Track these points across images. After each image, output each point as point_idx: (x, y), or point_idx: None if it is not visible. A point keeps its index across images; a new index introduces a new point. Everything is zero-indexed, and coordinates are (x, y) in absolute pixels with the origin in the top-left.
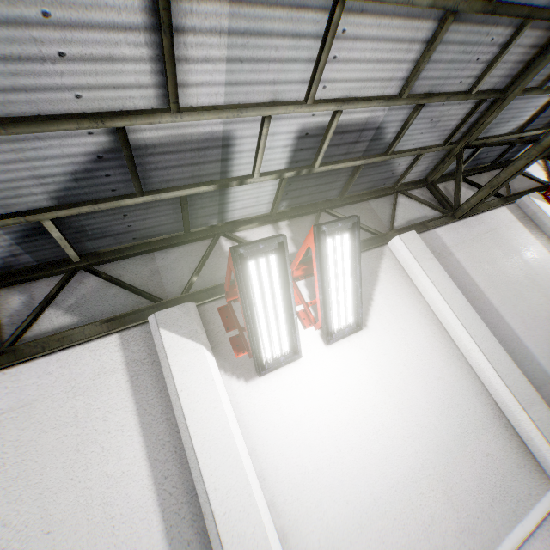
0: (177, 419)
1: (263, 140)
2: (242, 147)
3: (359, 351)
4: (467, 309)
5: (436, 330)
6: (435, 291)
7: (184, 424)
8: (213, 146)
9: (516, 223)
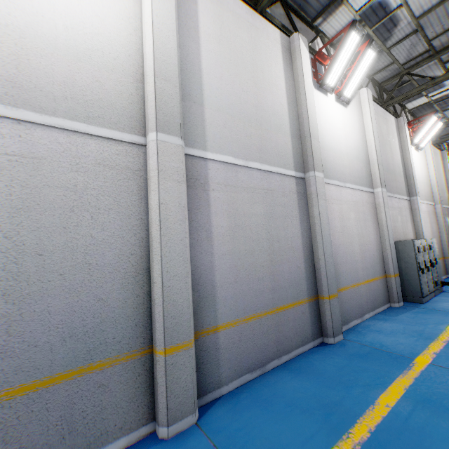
0: (404, 141)
1: (444, 91)
2: (439, 90)
3: (417, 156)
4: (433, 163)
5: (426, 164)
6: (430, 155)
7: (407, 142)
8: (439, 86)
9: (439, 156)
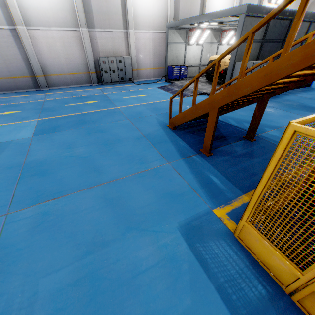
0: None
1: None
2: None
3: None
4: None
5: None
6: None
7: None
8: None
9: None
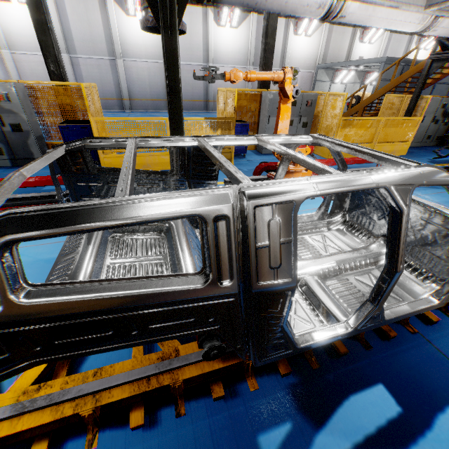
0: (287, 35)
1: None
2: None
3: (307, 40)
4: (324, 44)
5: (318, 44)
6: (323, 38)
7: (288, 36)
8: None
9: (350, 33)
